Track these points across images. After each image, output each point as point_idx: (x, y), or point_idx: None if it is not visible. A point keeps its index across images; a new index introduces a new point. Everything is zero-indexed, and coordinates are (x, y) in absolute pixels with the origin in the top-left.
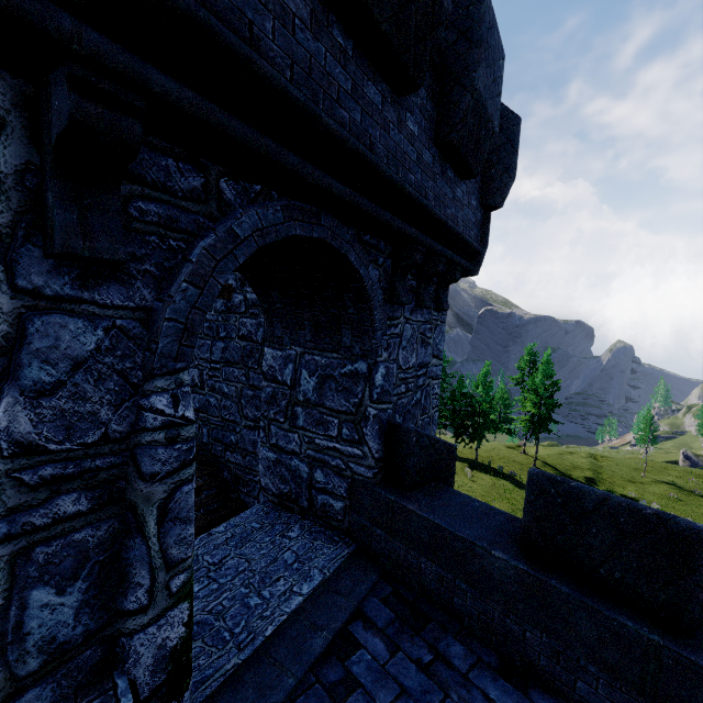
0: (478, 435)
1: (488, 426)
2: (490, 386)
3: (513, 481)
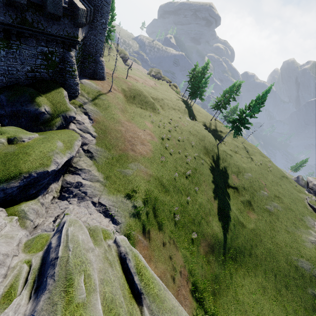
0: (193, 96)
1: (200, 97)
2: (207, 82)
3: (187, 107)
